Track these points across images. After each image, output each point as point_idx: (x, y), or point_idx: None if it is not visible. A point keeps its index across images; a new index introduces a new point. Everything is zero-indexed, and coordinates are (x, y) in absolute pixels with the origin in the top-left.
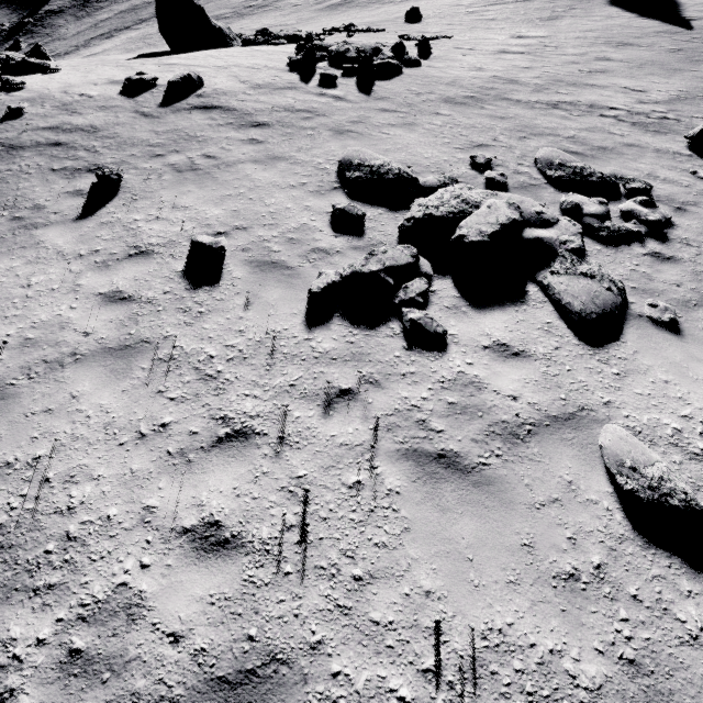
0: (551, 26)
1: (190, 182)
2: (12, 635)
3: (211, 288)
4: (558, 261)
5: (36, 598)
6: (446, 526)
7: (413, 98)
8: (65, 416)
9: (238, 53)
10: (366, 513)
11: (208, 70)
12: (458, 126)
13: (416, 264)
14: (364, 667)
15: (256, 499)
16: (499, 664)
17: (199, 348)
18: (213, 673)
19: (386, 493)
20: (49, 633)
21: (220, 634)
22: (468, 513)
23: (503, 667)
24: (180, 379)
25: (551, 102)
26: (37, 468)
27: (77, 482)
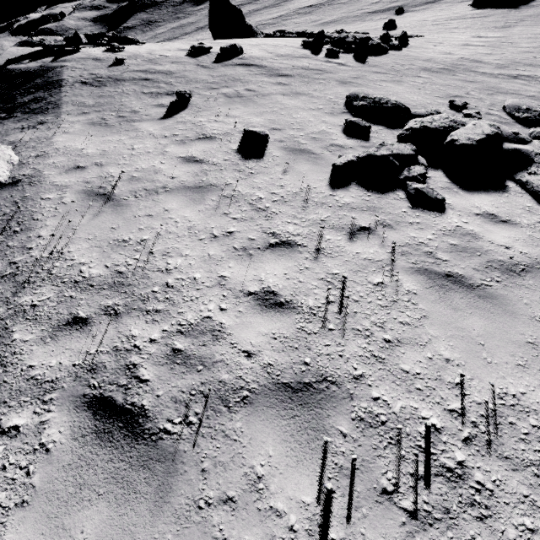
0: (506, 31)
1: (237, 103)
2: (133, 333)
3: (257, 160)
4: (534, 166)
5: (148, 315)
6: (458, 320)
7: (398, 67)
8: (161, 220)
9: (264, 39)
10: (390, 302)
11: (245, 46)
12: (436, 84)
13: (415, 157)
14: (398, 398)
15: (302, 282)
16: (516, 418)
17: (251, 192)
18: (279, 380)
19: (405, 292)
20: (158, 336)
21: (282, 357)
22: (476, 314)
23: (520, 421)
24: (239, 208)
25: (512, 75)
26: (144, 245)
27: (171, 256)
